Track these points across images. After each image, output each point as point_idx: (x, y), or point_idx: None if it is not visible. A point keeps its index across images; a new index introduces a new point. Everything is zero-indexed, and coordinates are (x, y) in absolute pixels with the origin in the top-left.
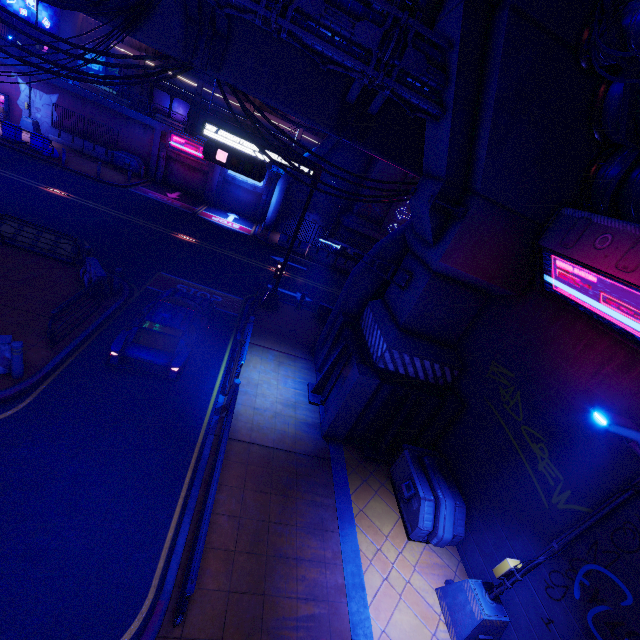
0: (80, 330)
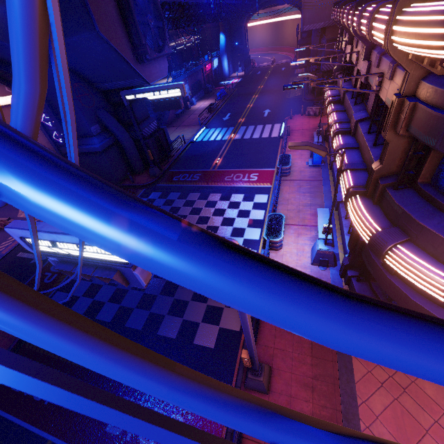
0: None
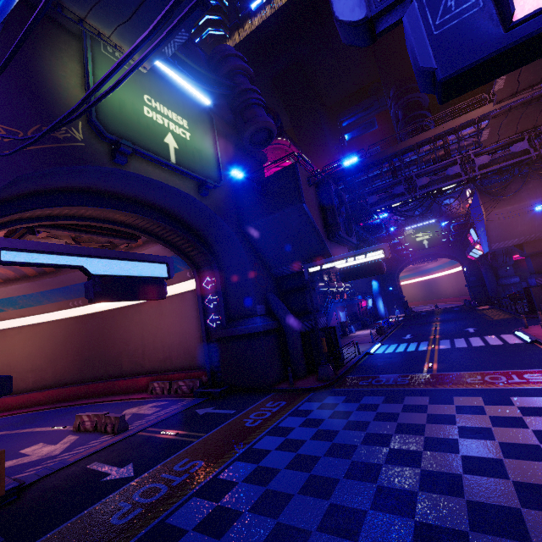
0: None
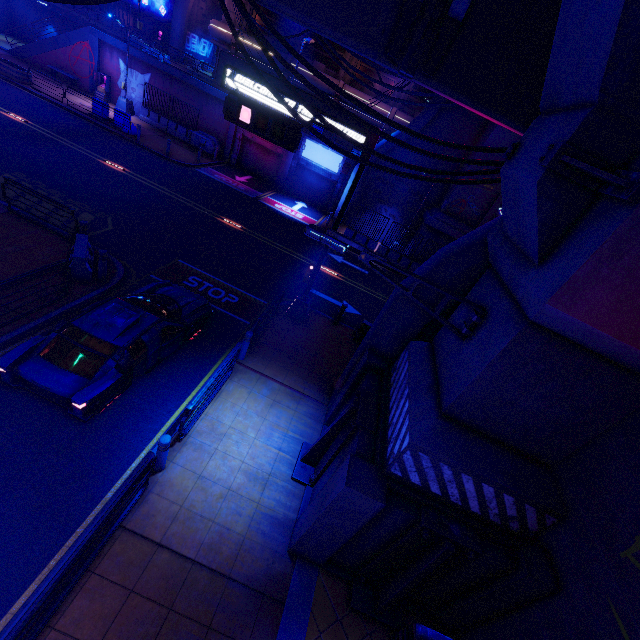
0: (22, 322)
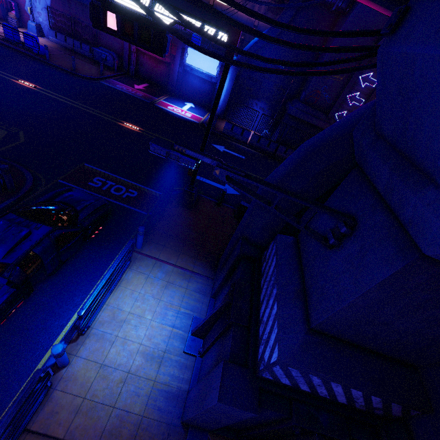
0: None
